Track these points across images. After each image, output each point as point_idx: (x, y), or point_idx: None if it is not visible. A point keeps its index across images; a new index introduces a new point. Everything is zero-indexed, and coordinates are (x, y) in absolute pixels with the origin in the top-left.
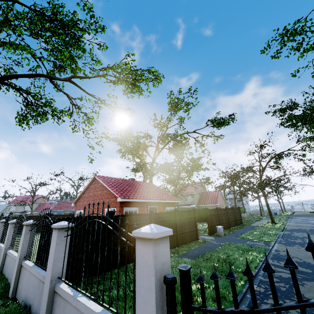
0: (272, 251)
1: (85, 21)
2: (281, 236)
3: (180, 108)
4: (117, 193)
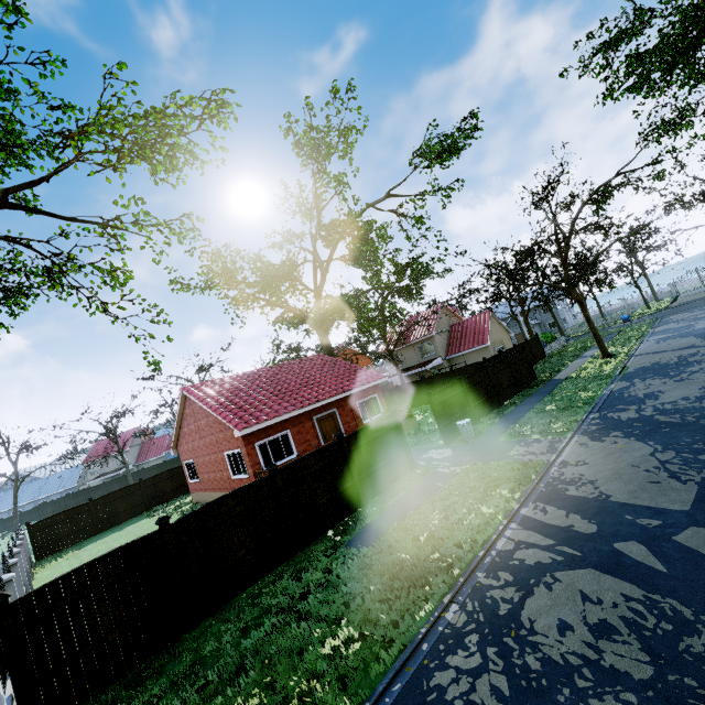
0: (550, 471)
1: None
2: (600, 403)
3: (329, 151)
4: (230, 420)
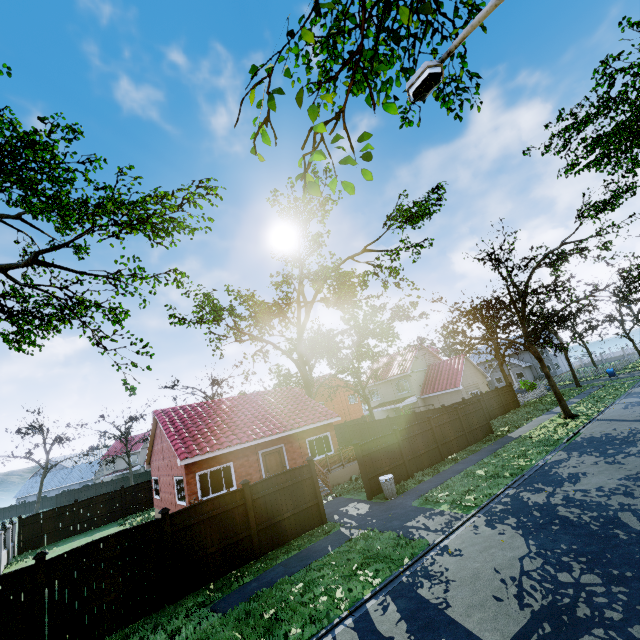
0: (427, 556)
1: (36, 133)
2: (526, 476)
3: (310, 217)
4: (177, 449)
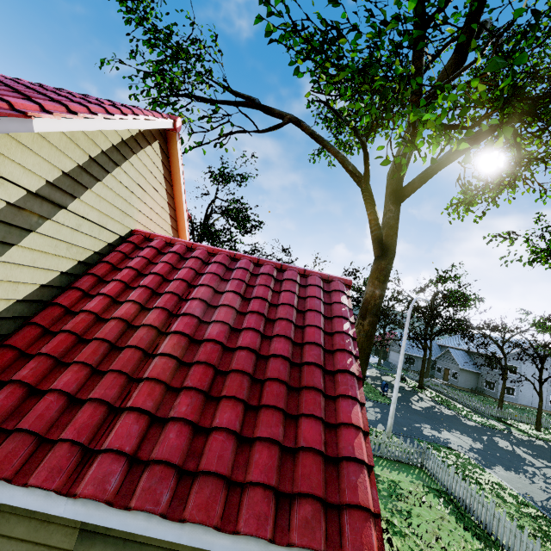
0: None
1: None
2: None
3: None
4: None
